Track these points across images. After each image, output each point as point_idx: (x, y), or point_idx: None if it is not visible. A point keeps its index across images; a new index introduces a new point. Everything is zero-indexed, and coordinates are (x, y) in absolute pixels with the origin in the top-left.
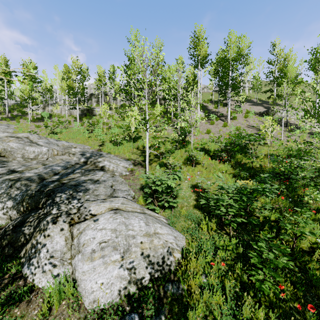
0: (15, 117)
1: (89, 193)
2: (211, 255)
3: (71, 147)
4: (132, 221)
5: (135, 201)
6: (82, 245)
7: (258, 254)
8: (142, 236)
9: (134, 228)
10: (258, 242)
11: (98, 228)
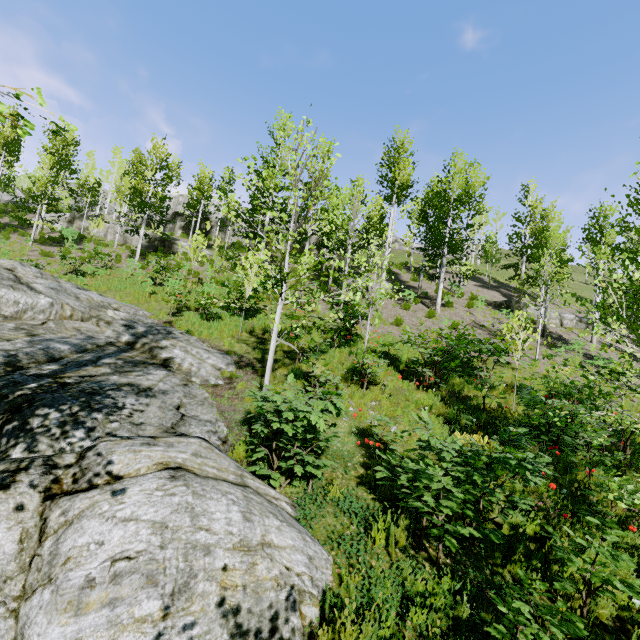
0: (2, 228)
1: (120, 416)
2: (394, 618)
3: (108, 308)
4: (211, 506)
5: (226, 451)
6: (61, 562)
7: (508, 629)
8: (230, 549)
9: (214, 526)
10: (502, 591)
11: (119, 516)
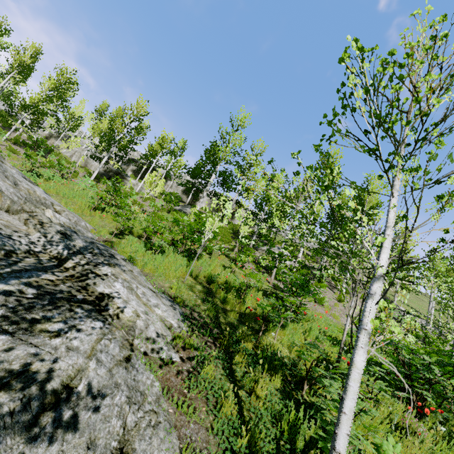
0: None
1: None
2: None
3: (48, 207)
4: None
5: None
6: None
7: None
8: None
9: None
10: None
11: None
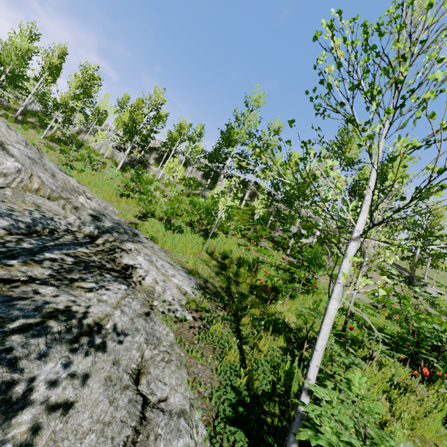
0: (26, 123)
1: None
2: None
3: (81, 194)
4: None
5: None
6: None
7: None
8: None
9: None
10: None
11: None
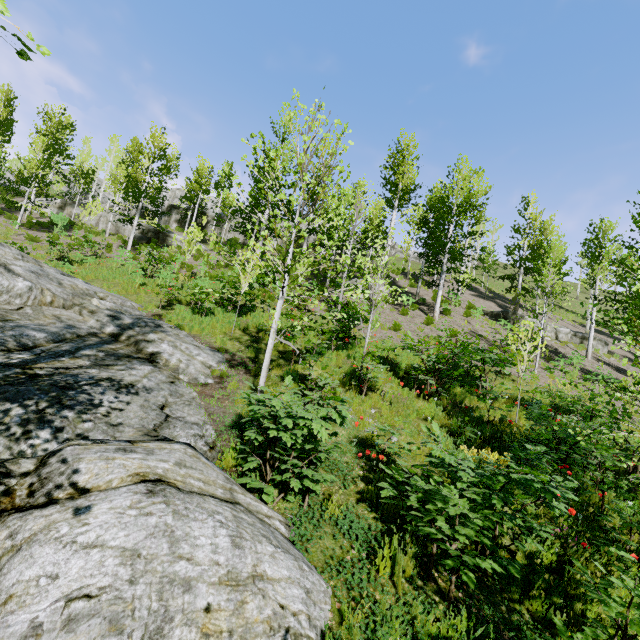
0: None
1: (95, 415)
2: None
3: (93, 296)
4: (194, 528)
5: (213, 458)
6: (1, 601)
7: None
8: (215, 584)
9: (196, 554)
10: (523, 633)
11: (81, 542)
